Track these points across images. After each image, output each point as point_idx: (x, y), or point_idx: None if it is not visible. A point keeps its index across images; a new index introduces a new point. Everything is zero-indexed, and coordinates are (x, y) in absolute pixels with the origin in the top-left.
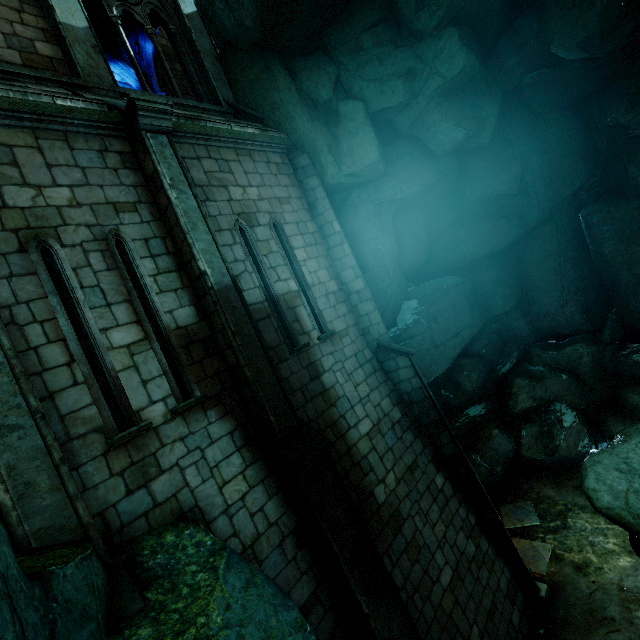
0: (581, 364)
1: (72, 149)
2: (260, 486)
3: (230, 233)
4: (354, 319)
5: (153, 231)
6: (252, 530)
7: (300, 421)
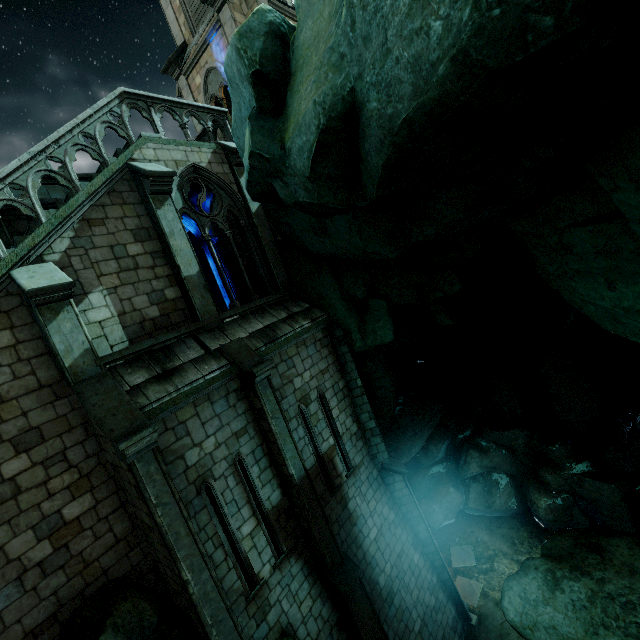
0: (516, 444)
1: (212, 403)
2: (318, 599)
3: (296, 419)
4: (367, 449)
5: (256, 442)
6: (316, 629)
7: (342, 555)
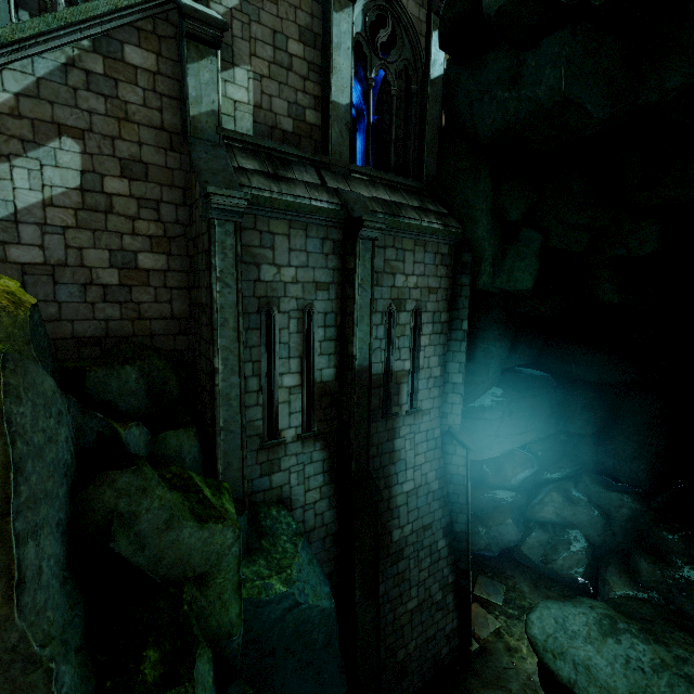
0: (618, 512)
1: (307, 236)
2: (327, 500)
3: (381, 315)
4: (440, 402)
5: (332, 307)
6: (313, 523)
7: (369, 473)
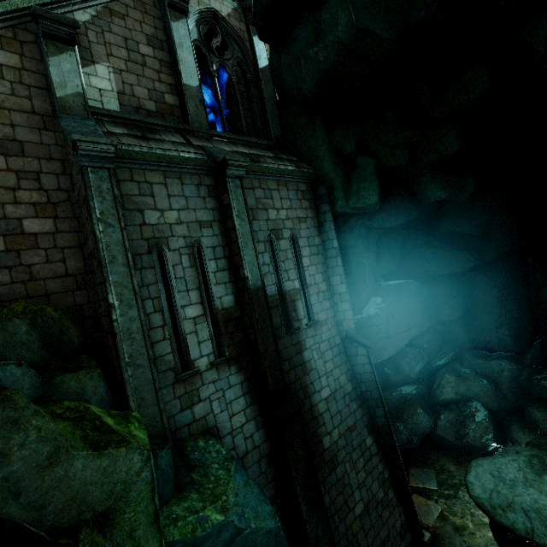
0: (501, 376)
1: (182, 184)
2: (253, 421)
3: (264, 244)
4: (333, 313)
5: (219, 241)
6: (244, 448)
7: (286, 385)
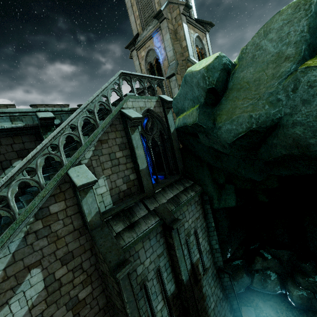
0: (283, 258)
1: (150, 240)
2: None
3: (184, 245)
4: (212, 258)
5: (166, 259)
6: None
7: None
